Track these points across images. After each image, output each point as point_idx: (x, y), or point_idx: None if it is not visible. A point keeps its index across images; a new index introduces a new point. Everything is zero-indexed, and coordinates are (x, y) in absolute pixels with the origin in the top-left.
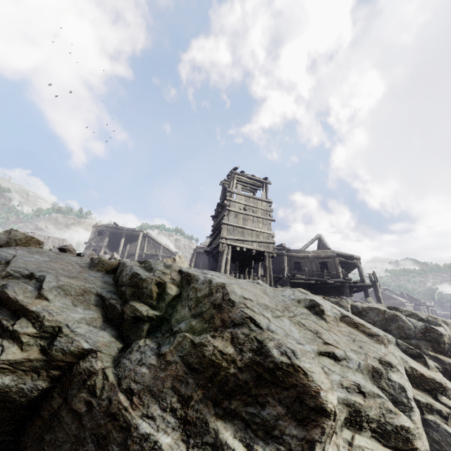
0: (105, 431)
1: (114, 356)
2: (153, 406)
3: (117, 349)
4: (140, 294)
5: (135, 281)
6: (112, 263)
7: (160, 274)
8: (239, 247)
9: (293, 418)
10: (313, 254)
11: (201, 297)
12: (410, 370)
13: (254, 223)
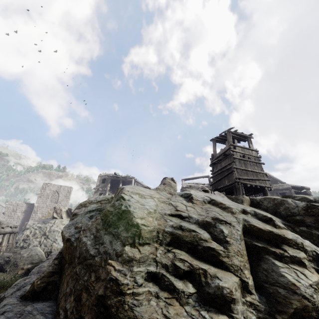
0: None
1: None
2: None
3: None
4: None
5: (314, 211)
6: (248, 199)
7: None
8: (248, 184)
9: None
10: (273, 187)
11: None
12: None
13: (251, 166)
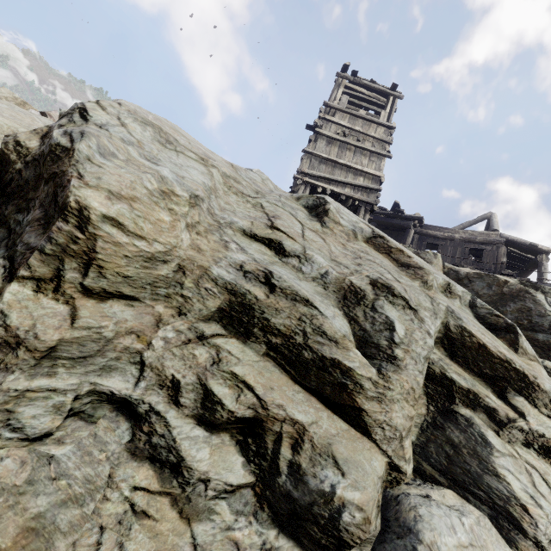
0: None
1: None
2: None
3: None
4: None
5: None
6: None
7: None
8: (323, 189)
9: (45, 226)
10: (464, 236)
11: None
12: (457, 331)
13: (355, 157)
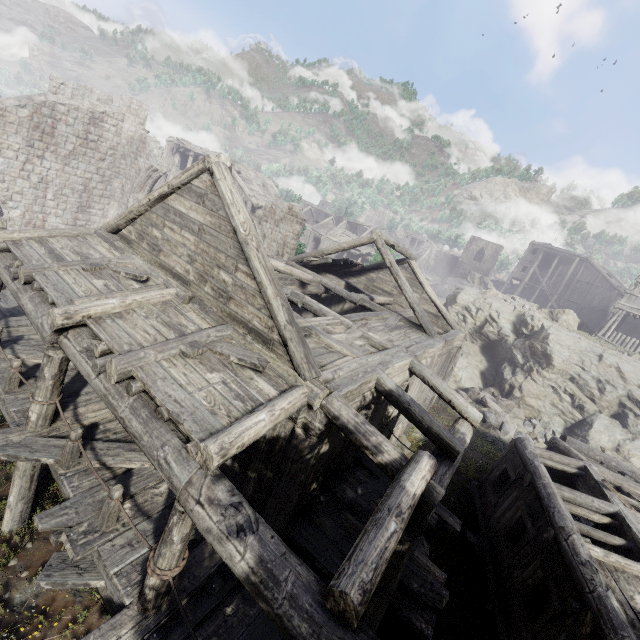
0: (507, 351)
1: (513, 339)
2: (518, 350)
3: (514, 338)
4: (525, 327)
5: (525, 322)
6: (521, 311)
7: (533, 323)
8: (634, 314)
9: (545, 363)
10: None
11: (541, 334)
12: (630, 395)
13: None
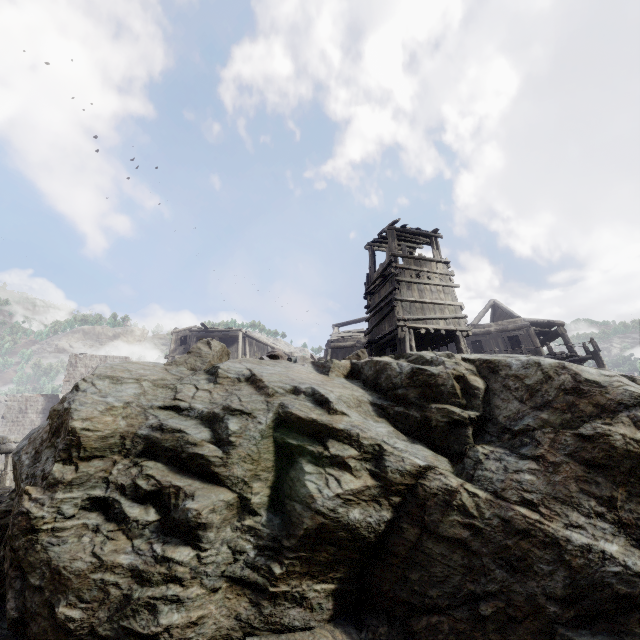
0: (519, 552)
1: (451, 471)
2: (573, 514)
3: (447, 463)
4: (435, 395)
5: (421, 379)
6: (345, 365)
7: (453, 365)
8: (423, 329)
9: None
10: (497, 327)
11: (534, 385)
12: None
13: (433, 293)
